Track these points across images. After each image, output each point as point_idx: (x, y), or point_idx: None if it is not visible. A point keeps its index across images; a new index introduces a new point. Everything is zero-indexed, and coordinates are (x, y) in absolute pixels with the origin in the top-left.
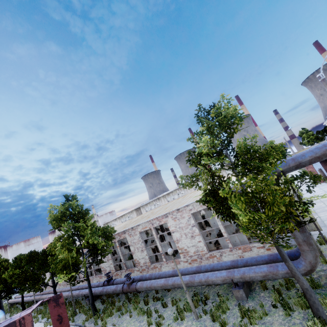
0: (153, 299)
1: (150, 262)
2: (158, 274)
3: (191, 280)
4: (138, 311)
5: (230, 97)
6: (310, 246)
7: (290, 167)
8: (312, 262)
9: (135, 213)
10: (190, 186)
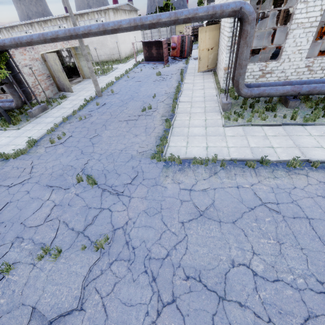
0: None
1: None
2: None
3: None
4: None
5: None
6: (14, 96)
7: None
8: (16, 103)
9: None
10: None
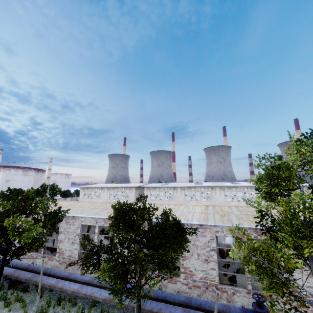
0: None
1: None
2: None
3: None
4: None
5: None
6: None
7: None
8: None
9: (134, 191)
10: None
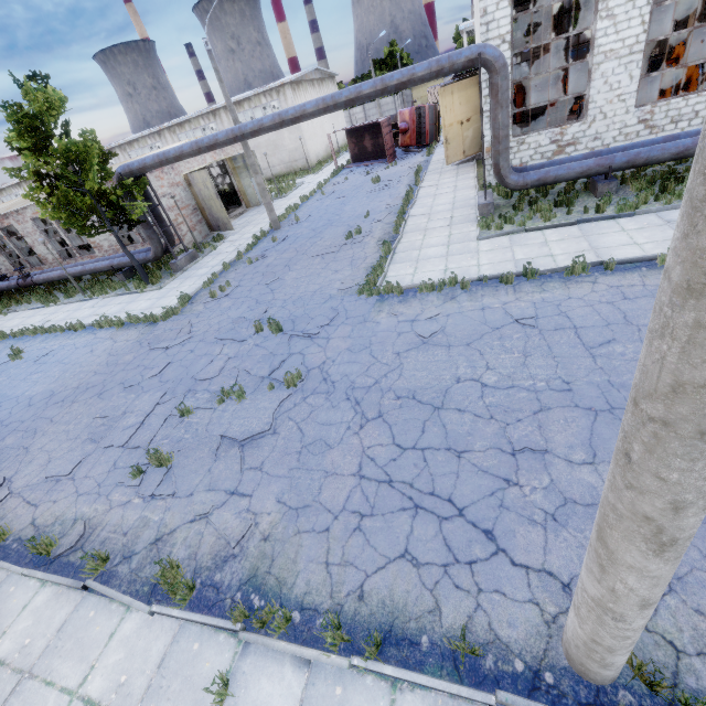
0: (57, 290)
1: (62, 259)
2: (61, 268)
3: (84, 269)
4: (37, 299)
5: (32, 88)
6: (153, 240)
7: (127, 173)
8: (155, 251)
9: None
10: (28, 178)
